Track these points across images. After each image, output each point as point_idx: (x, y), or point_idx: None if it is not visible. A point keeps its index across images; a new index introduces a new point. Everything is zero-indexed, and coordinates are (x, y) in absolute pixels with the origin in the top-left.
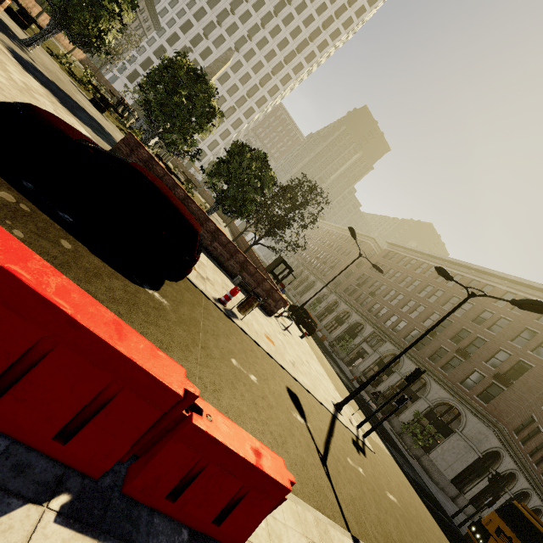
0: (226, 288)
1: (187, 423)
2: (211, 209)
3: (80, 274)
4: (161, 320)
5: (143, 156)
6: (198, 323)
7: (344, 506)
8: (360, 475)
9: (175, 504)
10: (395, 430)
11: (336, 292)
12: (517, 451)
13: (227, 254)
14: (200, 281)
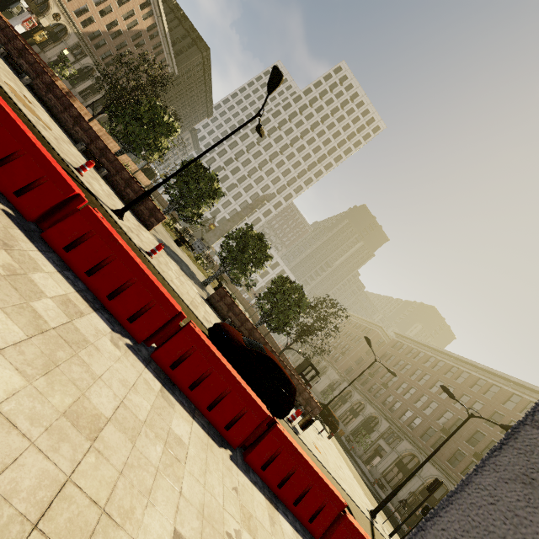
0: None
1: (346, 517)
2: (258, 324)
3: None
4: None
5: (228, 301)
6: None
7: None
8: None
9: None
10: None
11: (348, 380)
12: None
13: None
14: None
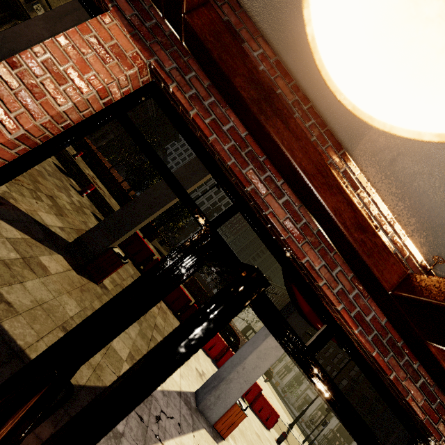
0: None
1: (262, 395)
2: None
3: None
4: None
5: (197, 286)
6: None
7: None
8: None
9: (259, 413)
10: None
11: None
12: None
13: None
14: None
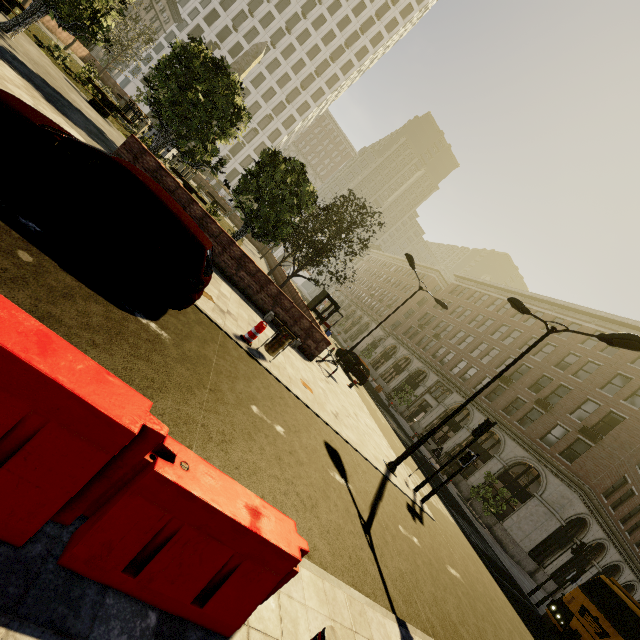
0: (253, 324)
1: (148, 471)
2: (239, 234)
3: (40, 293)
4: (156, 355)
5: (150, 165)
6: (208, 362)
7: (389, 583)
8: (414, 546)
9: (137, 579)
10: (463, 495)
11: (394, 335)
12: (606, 518)
13: (257, 285)
14: (218, 314)
